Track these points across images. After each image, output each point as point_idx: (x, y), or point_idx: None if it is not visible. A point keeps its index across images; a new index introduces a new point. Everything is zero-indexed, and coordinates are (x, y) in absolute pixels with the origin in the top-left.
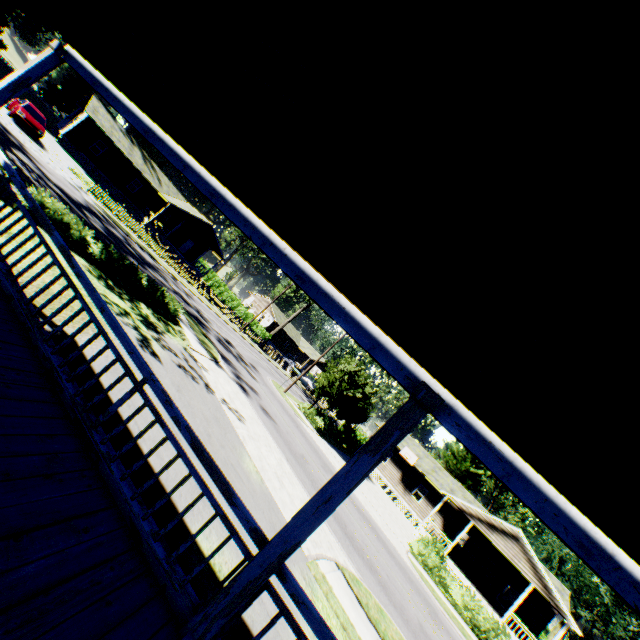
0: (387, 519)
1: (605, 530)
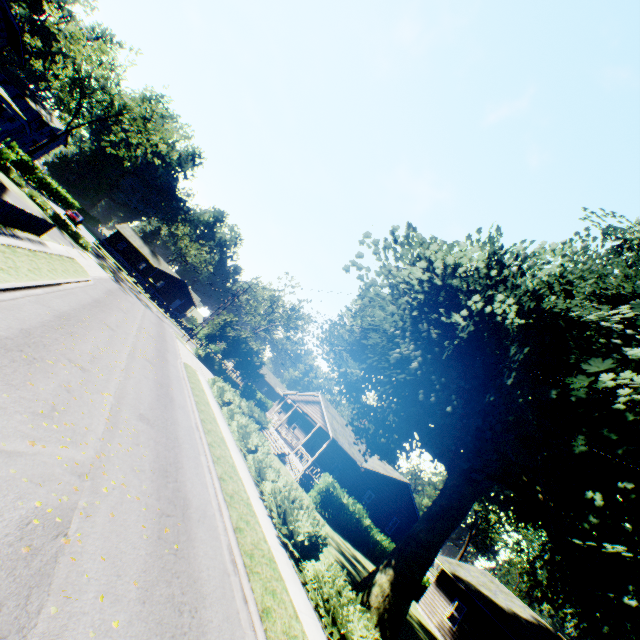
0: None
1: None
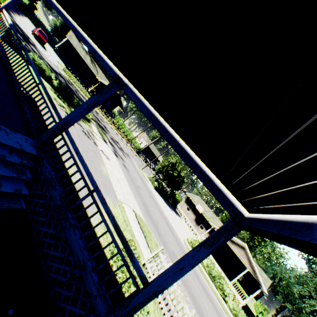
0: (180, 228)
1: (156, 109)
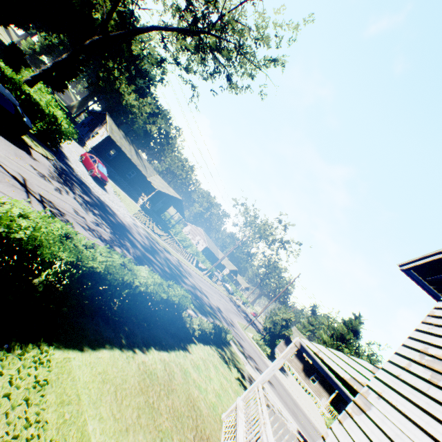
0: (313, 415)
1: None
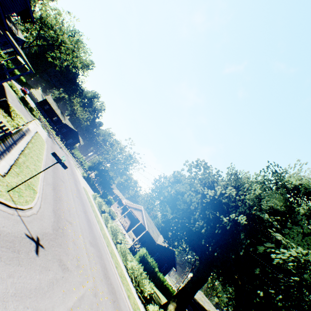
0: None
1: None
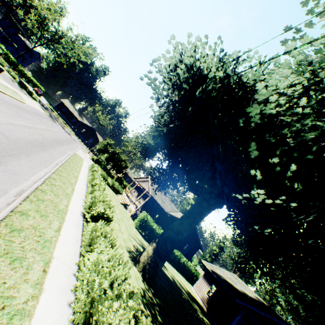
0: None
1: None
